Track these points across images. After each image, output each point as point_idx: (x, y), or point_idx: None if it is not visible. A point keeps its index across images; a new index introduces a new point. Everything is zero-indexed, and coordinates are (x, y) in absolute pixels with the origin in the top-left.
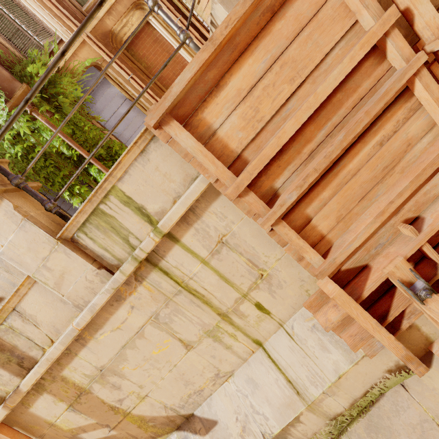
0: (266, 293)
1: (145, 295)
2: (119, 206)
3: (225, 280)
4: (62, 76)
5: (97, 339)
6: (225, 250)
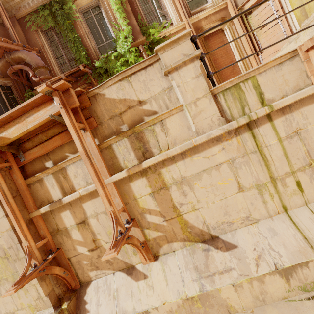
0: (307, 177)
1: (234, 144)
2: (250, 87)
3: (286, 157)
4: (164, 41)
5: (192, 158)
6: (296, 138)
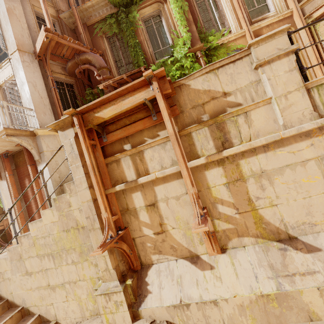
0: None
1: None
2: None
3: None
4: (222, 48)
5: (275, 152)
6: None
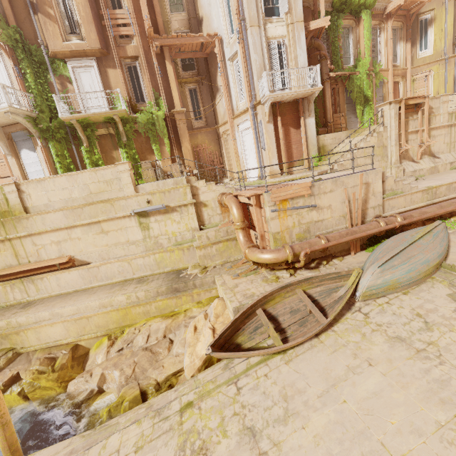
0: (455, 144)
1: (446, 130)
2: (454, 115)
3: (454, 137)
4: (378, 75)
5: (438, 130)
6: None
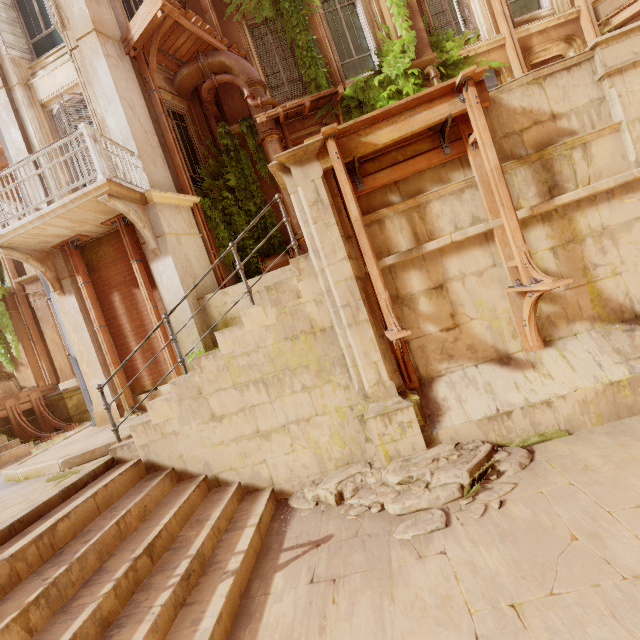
0: None
1: None
2: None
3: None
4: (466, 64)
5: (622, 200)
6: None
